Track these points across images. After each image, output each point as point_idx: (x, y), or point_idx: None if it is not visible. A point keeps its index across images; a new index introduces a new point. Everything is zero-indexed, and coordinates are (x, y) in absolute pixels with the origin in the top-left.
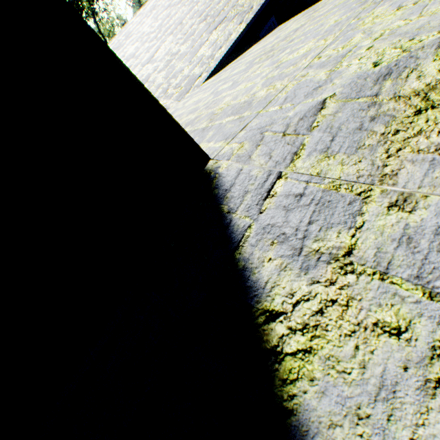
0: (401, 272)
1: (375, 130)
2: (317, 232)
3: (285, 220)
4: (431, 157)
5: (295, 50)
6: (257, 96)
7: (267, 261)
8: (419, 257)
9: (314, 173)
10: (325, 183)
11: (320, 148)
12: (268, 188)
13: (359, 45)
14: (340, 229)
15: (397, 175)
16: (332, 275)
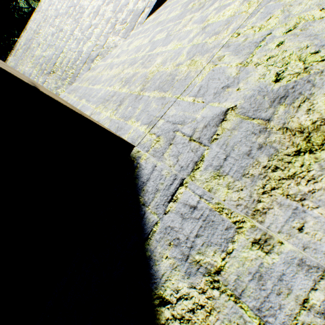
0: (249, 301)
1: (260, 161)
2: (201, 246)
3: (181, 227)
4: (295, 205)
5: (222, 7)
6: (180, 70)
7: (165, 258)
8: (263, 294)
9: (207, 189)
10: (213, 202)
11: (215, 165)
12: (172, 192)
13: (274, 33)
14: (216, 249)
15: (265, 214)
16: (204, 286)
